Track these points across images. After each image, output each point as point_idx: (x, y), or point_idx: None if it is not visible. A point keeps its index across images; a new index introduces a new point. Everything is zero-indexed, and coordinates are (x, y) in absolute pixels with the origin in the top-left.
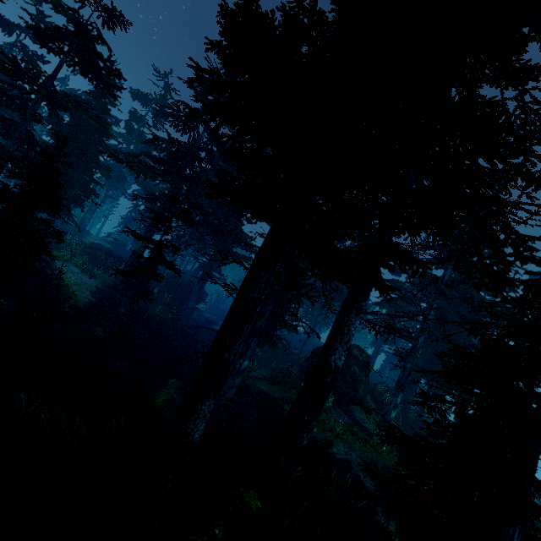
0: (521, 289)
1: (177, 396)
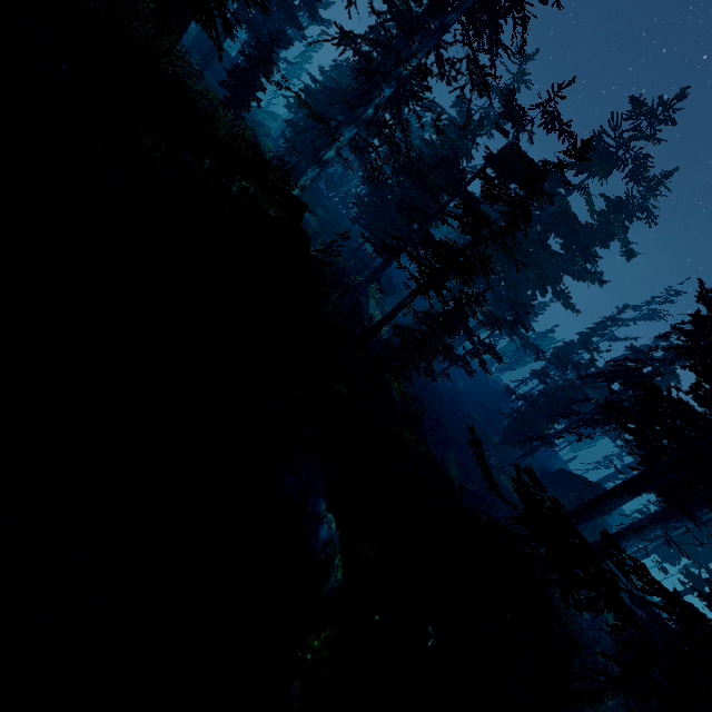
0: None
1: (457, 472)
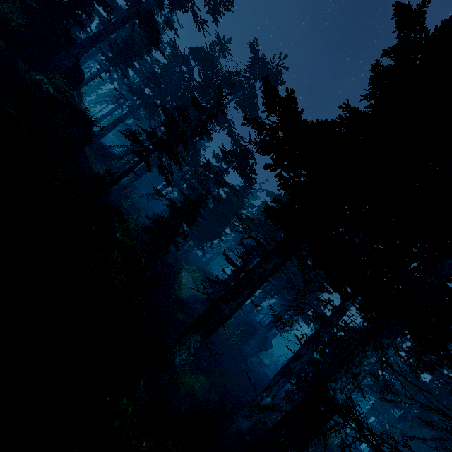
0: None
1: (199, 390)
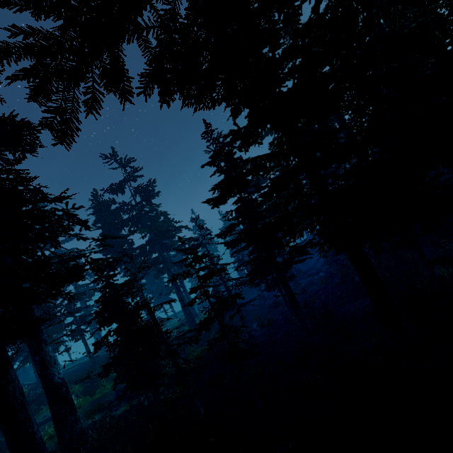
0: (95, 273)
1: None
